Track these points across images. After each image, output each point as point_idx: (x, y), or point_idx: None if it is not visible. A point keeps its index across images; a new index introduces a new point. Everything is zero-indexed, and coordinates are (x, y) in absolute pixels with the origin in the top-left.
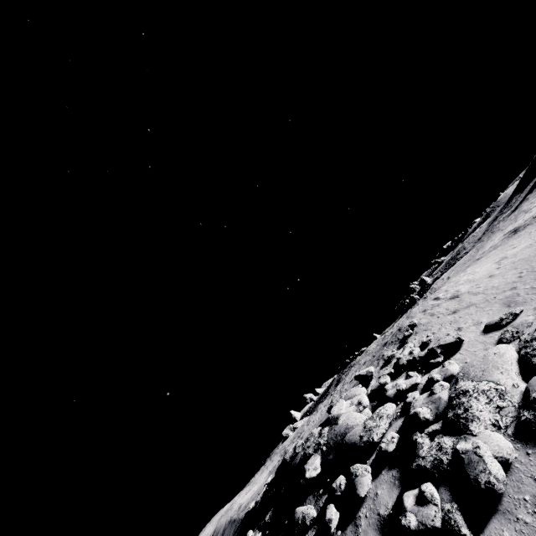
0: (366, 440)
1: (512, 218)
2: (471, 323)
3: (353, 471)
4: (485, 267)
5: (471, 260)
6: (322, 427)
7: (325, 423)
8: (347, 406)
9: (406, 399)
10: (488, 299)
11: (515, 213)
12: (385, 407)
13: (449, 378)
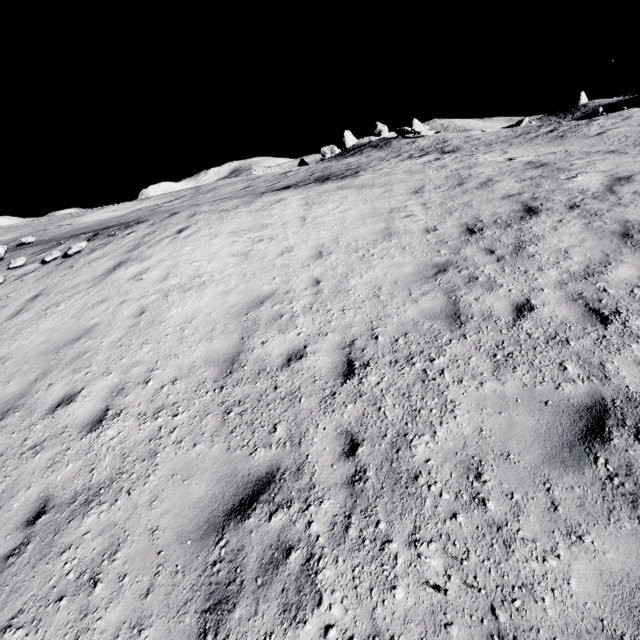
0: None
1: None
2: None
3: None
4: (211, 264)
5: (636, 142)
6: None
7: None
8: None
9: None
10: None
11: None
12: None
13: None
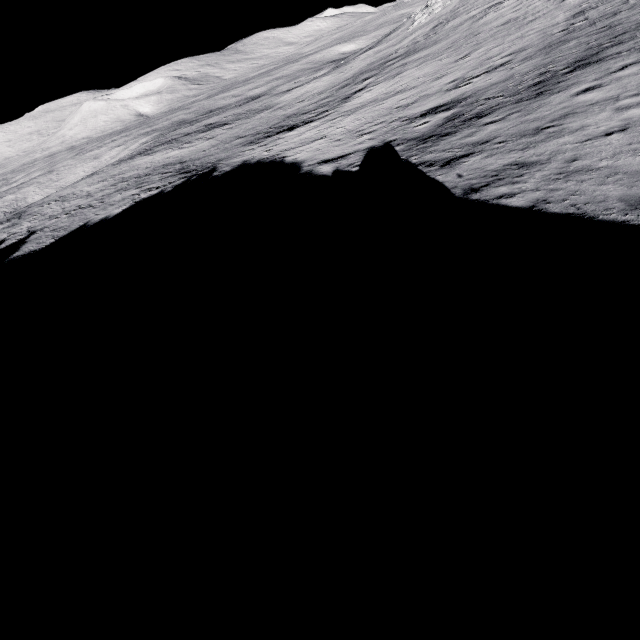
0: None
1: None
2: None
3: None
4: None
5: None
6: None
7: None
8: None
9: None
10: None
11: None
12: None
13: None
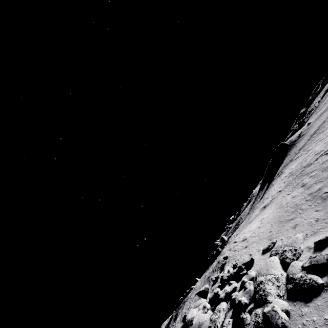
0: None
1: (261, 201)
2: (255, 251)
3: None
4: (255, 224)
5: (246, 223)
6: None
7: None
8: (196, 311)
9: (232, 297)
10: (260, 238)
11: (262, 199)
12: (221, 304)
13: (251, 279)
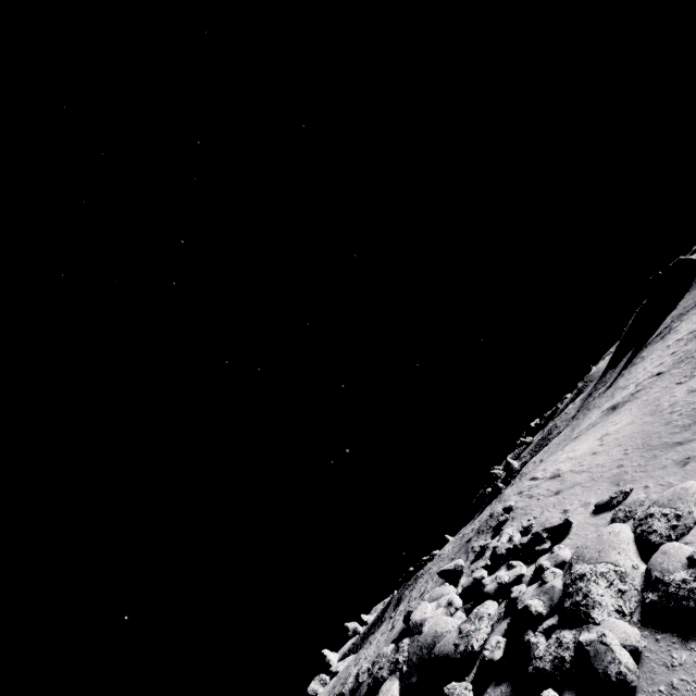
0: (463, 650)
1: (608, 394)
2: (578, 504)
3: (449, 691)
4: (586, 444)
5: (566, 439)
6: (397, 643)
7: (401, 636)
8: (432, 609)
9: (511, 595)
10: (594, 477)
11: (611, 390)
12: (485, 605)
13: (560, 565)
